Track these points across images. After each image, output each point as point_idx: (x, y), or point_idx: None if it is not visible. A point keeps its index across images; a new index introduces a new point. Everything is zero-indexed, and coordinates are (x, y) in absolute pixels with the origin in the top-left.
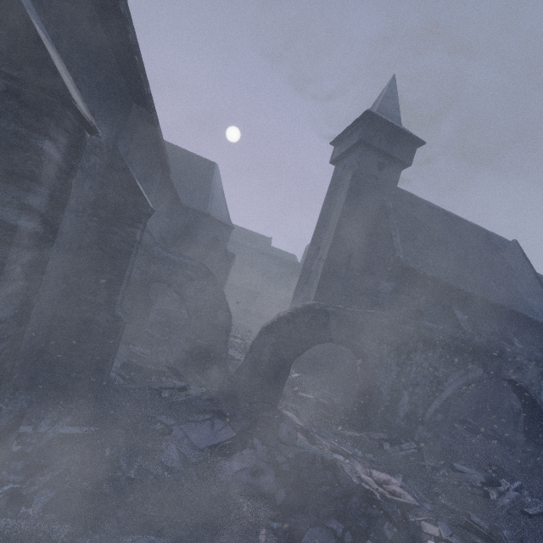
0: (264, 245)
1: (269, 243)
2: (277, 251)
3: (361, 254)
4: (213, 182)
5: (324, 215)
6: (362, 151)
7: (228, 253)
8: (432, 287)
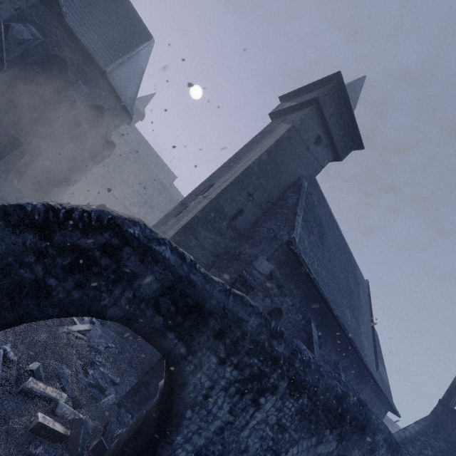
0: (167, 179)
1: (172, 180)
2: (175, 191)
3: (252, 216)
4: (136, 50)
5: (237, 157)
6: (311, 112)
7: (108, 139)
8: (305, 290)
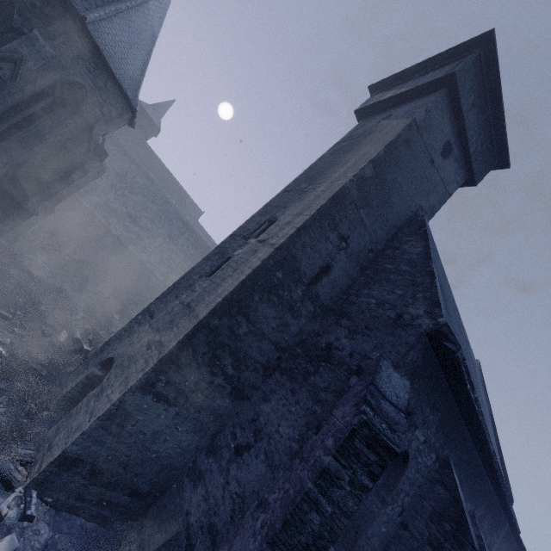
0: (190, 214)
1: (197, 216)
2: (201, 230)
3: (344, 276)
4: None
5: (310, 175)
6: (441, 99)
7: (94, 142)
8: (445, 412)
